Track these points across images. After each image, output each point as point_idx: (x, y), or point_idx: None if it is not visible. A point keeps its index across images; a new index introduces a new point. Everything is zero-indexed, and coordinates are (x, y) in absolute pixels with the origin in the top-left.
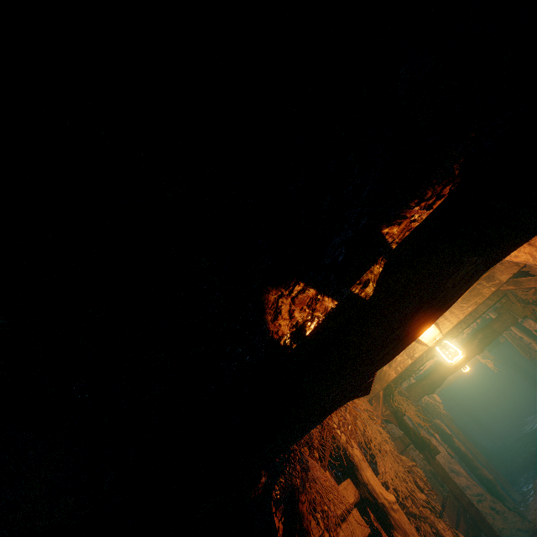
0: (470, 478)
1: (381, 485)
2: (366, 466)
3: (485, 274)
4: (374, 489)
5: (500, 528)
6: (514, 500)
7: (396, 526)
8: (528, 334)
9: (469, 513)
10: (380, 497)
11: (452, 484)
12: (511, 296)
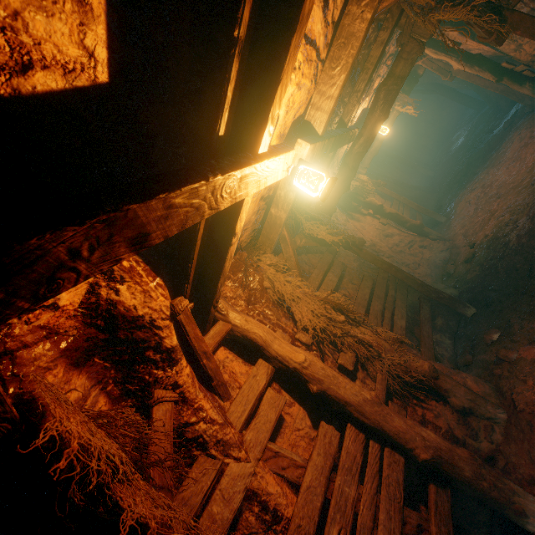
0: (402, 233)
1: (291, 349)
2: (272, 340)
3: (309, 0)
4: (284, 358)
5: (427, 258)
6: (441, 223)
7: (310, 380)
8: (445, 51)
9: (397, 278)
10: (291, 363)
11: (380, 263)
12: (407, 9)
